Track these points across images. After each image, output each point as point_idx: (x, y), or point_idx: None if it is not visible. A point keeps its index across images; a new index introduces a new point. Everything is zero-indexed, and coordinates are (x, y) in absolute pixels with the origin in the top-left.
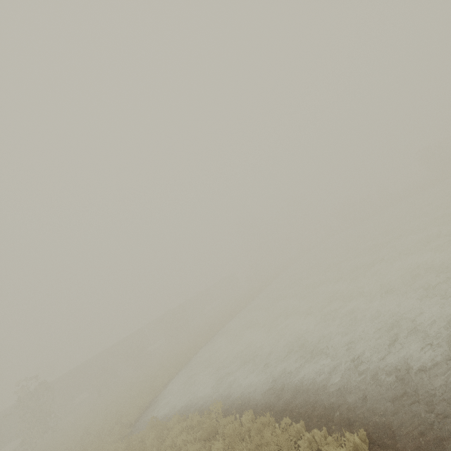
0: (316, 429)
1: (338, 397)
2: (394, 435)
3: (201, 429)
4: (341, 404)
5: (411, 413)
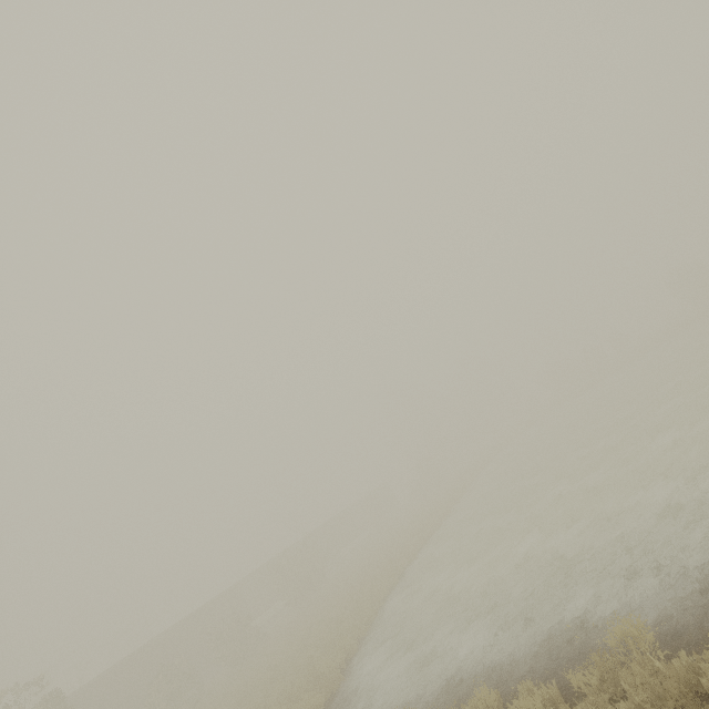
0: None
1: None
2: None
3: (599, 704)
4: None
5: None
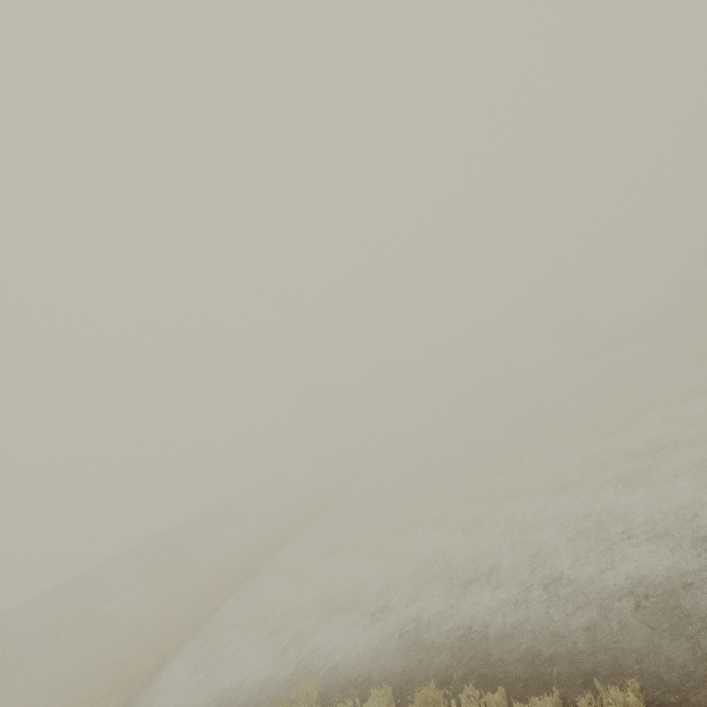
0: (528, 700)
1: (547, 642)
2: (679, 685)
3: None
4: (558, 652)
5: (688, 646)
